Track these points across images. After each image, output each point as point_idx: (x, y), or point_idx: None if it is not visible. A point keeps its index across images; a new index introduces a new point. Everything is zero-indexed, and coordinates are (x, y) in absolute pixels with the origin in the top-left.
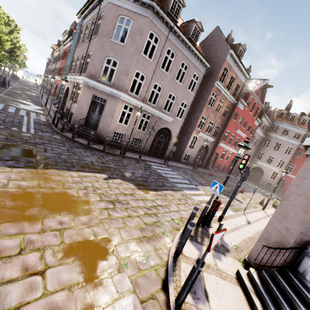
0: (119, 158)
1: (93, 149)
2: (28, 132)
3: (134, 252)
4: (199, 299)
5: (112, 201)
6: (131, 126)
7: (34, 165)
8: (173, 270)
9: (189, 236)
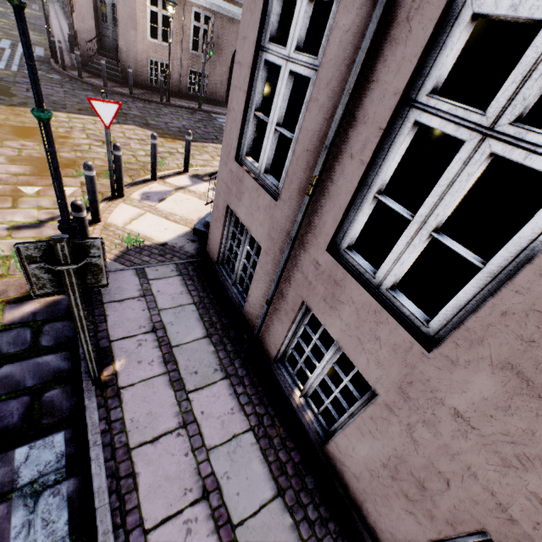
0: (157, 107)
1: (114, 94)
2: (7, 70)
3: (101, 172)
4: (150, 200)
5: (103, 141)
6: (178, 45)
7: (5, 103)
8: (137, 185)
9: (193, 175)
